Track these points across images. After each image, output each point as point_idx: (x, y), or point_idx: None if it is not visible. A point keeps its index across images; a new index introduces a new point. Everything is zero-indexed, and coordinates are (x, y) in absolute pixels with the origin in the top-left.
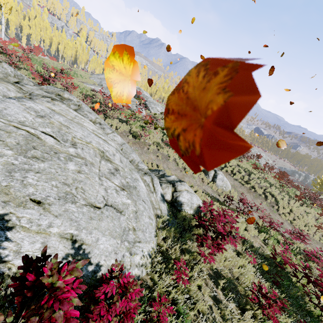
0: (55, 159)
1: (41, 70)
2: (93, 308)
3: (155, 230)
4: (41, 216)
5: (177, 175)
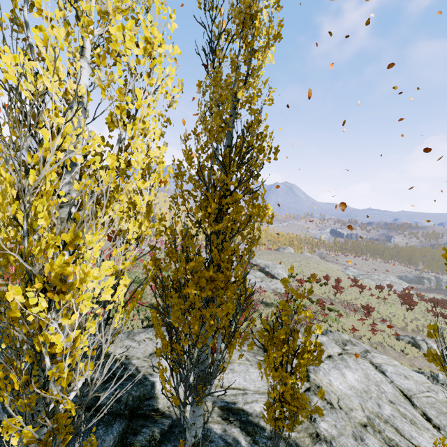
0: None
1: None
2: None
3: None
4: None
5: (409, 364)
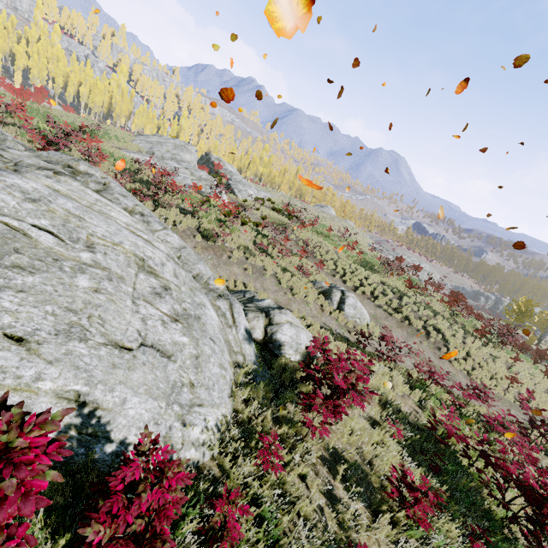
0: (54, 270)
1: (44, 128)
2: (101, 505)
3: (231, 388)
4: (23, 362)
5: (278, 301)
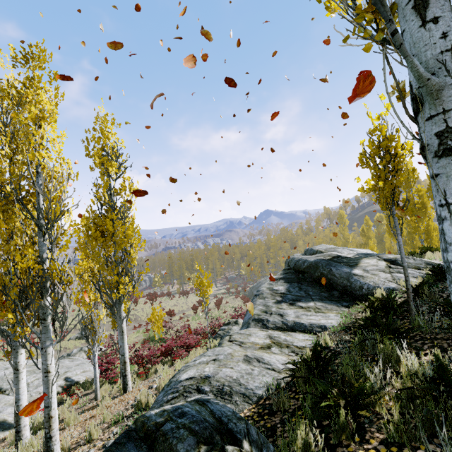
0: None
1: None
2: None
3: None
4: (72, 372)
5: None
